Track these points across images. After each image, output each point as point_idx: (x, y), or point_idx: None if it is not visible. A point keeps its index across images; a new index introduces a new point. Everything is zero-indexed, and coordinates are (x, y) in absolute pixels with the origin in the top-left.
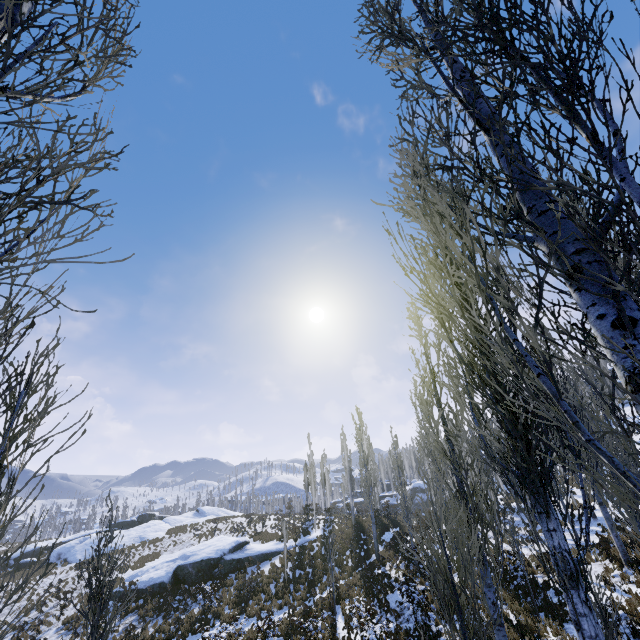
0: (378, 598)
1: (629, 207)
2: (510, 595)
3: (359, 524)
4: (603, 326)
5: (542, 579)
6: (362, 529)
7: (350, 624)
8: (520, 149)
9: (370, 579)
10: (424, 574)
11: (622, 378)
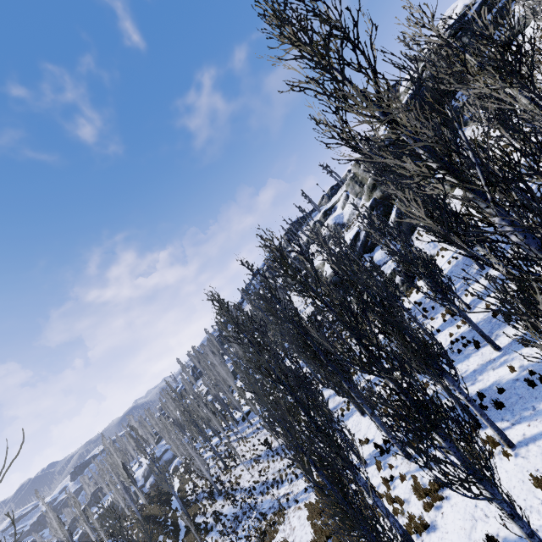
0: (222, 524)
1: (346, 370)
2: (274, 459)
3: (149, 516)
4: (343, 381)
5: (278, 443)
6: (155, 517)
7: (231, 540)
8: (321, 350)
9: (205, 525)
10: (229, 492)
11: (347, 387)
